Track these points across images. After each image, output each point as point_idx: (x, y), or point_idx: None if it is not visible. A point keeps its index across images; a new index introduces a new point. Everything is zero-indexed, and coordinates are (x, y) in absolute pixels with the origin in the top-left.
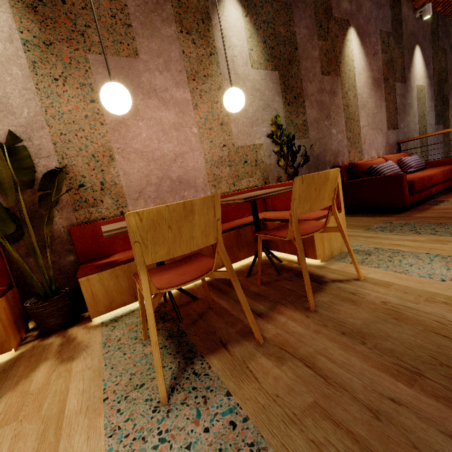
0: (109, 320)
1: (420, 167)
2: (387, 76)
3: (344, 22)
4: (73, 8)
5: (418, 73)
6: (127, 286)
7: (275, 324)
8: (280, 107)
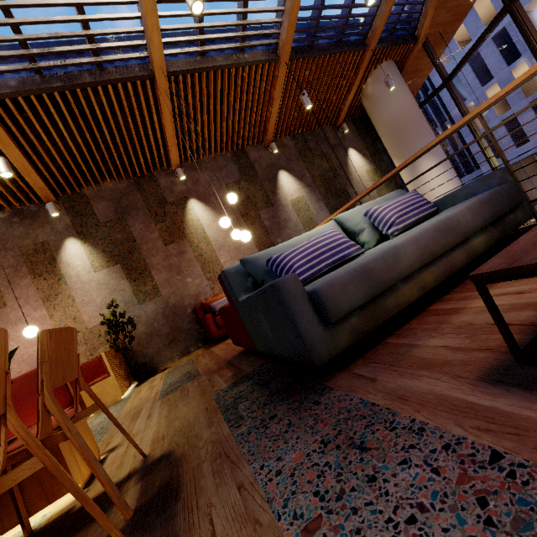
0: None
1: None
2: (246, 212)
3: (181, 200)
4: None
5: (289, 190)
6: None
7: None
8: (126, 286)
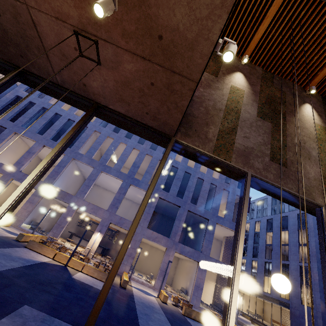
0: None
1: None
2: None
3: None
4: None
5: (236, 82)
6: None
7: None
8: None
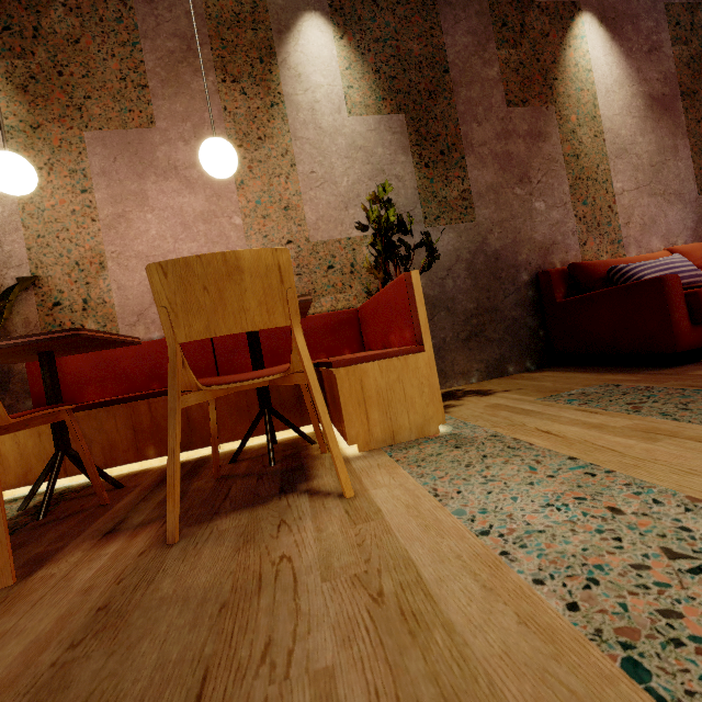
0: (10, 499)
1: None
2: (692, 87)
3: (563, 7)
4: (71, 79)
5: None
6: (54, 451)
7: (87, 555)
8: (407, 172)
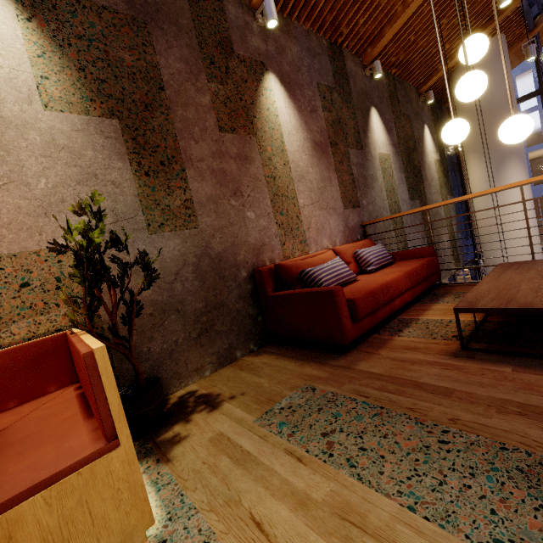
0: None
1: (384, 261)
2: (335, 140)
3: (256, 64)
4: None
5: (379, 139)
6: None
7: None
8: (125, 179)
